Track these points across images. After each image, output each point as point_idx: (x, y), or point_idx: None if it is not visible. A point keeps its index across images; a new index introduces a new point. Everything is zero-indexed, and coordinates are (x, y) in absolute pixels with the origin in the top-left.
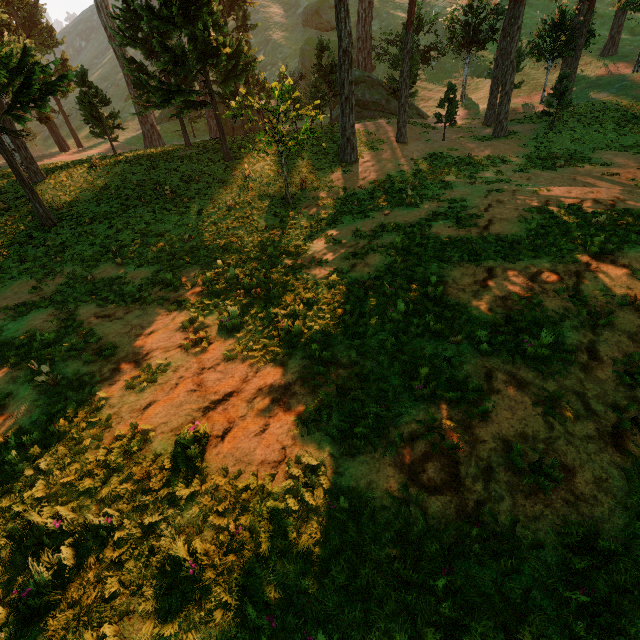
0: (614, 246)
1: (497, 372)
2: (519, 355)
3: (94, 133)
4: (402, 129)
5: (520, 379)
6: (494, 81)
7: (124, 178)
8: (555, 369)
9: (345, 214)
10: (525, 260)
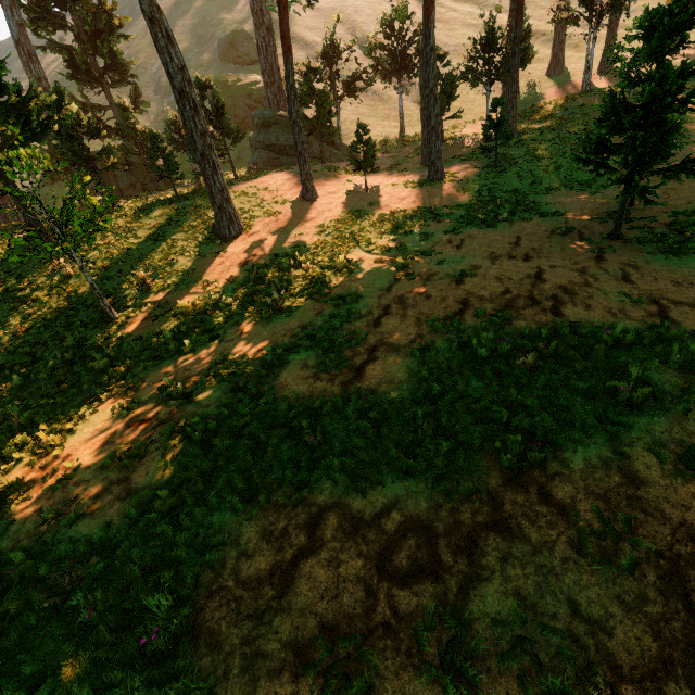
0: (542, 454)
1: None
2: None
3: None
4: (307, 183)
5: None
6: (423, 113)
7: None
8: None
9: (186, 334)
10: (388, 482)
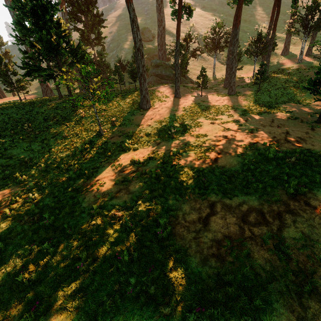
0: (305, 189)
1: None
2: None
3: (7, 90)
4: (177, 90)
5: None
6: (227, 66)
7: (10, 117)
8: None
9: (133, 143)
10: (239, 196)
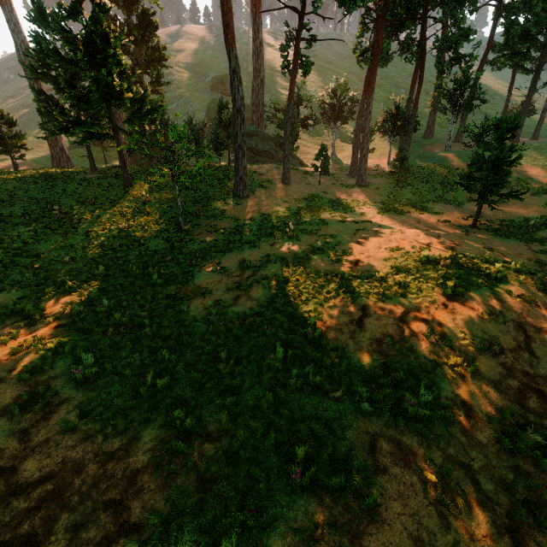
0: (463, 289)
1: (381, 440)
2: (401, 415)
3: None
4: (287, 174)
5: (405, 449)
6: (355, 146)
7: (14, 194)
8: (437, 432)
9: (235, 242)
10: (393, 298)
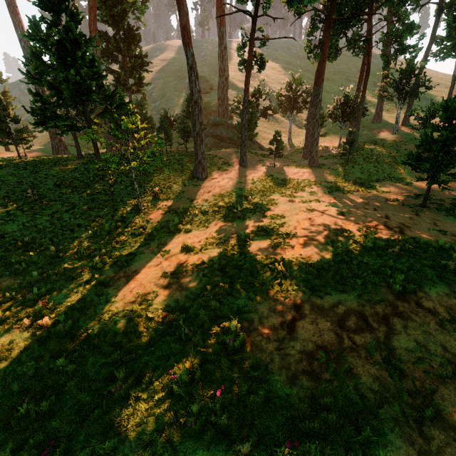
0: (416, 286)
1: None
2: None
3: (1, 142)
4: (243, 157)
5: None
6: (307, 131)
7: (4, 179)
8: None
9: (185, 223)
10: (333, 294)
